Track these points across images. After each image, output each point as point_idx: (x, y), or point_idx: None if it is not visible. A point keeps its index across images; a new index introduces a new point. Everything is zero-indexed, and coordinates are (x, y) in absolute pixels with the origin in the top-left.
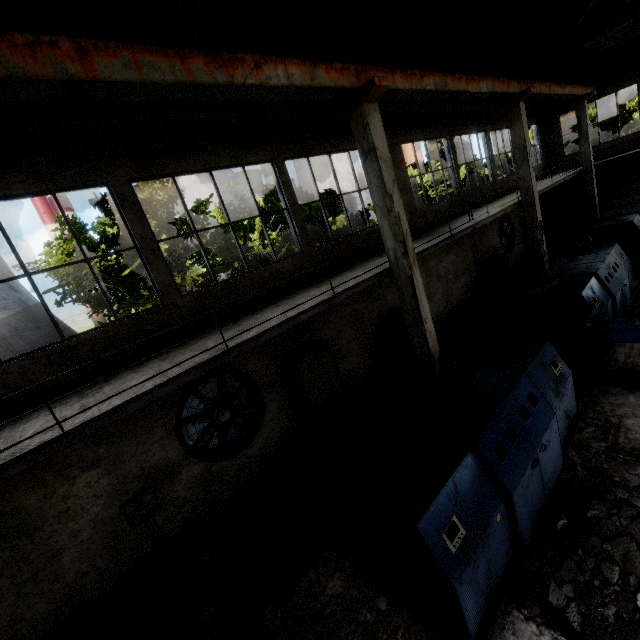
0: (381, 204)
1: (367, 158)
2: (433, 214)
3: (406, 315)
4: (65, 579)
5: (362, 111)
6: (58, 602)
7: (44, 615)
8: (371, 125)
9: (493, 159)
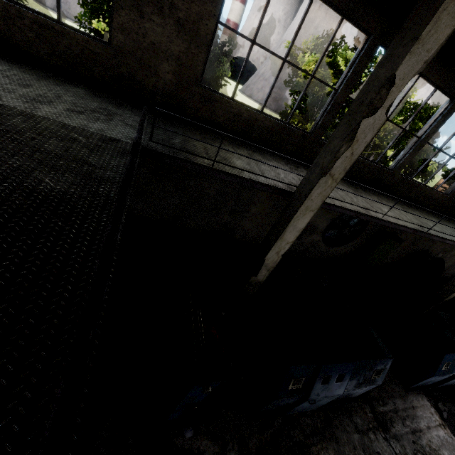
0: None
1: None
2: None
3: None
4: (264, 233)
5: None
6: (256, 237)
7: (251, 237)
8: None
9: None
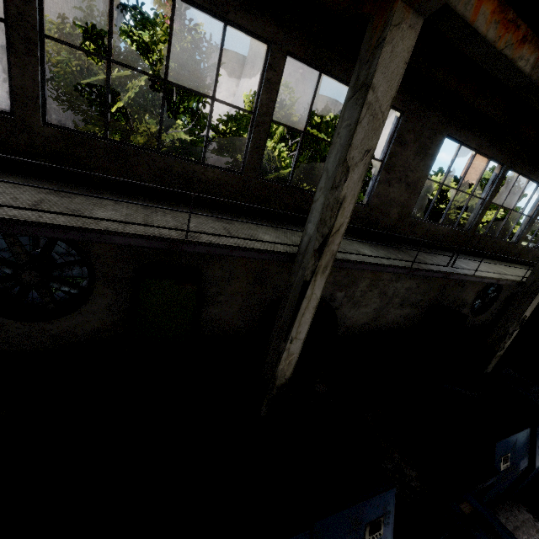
0: (331, 171)
1: (354, 95)
2: (425, 232)
3: (279, 317)
4: None
5: (390, 13)
6: None
7: None
8: (388, 45)
9: (533, 221)
